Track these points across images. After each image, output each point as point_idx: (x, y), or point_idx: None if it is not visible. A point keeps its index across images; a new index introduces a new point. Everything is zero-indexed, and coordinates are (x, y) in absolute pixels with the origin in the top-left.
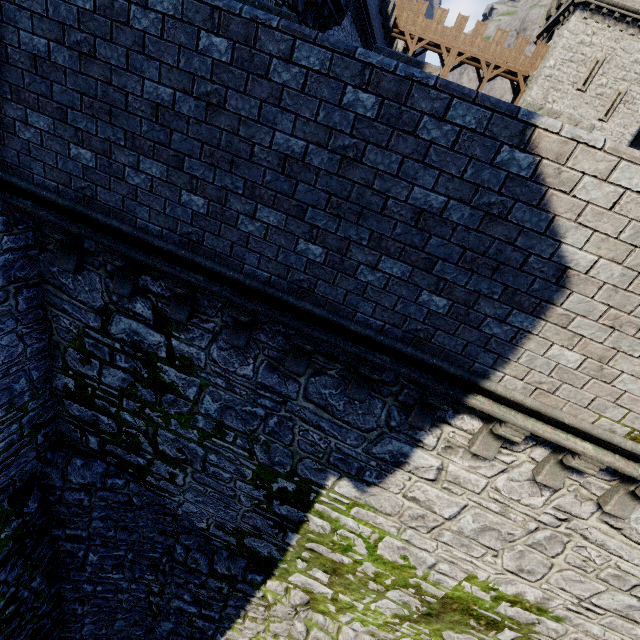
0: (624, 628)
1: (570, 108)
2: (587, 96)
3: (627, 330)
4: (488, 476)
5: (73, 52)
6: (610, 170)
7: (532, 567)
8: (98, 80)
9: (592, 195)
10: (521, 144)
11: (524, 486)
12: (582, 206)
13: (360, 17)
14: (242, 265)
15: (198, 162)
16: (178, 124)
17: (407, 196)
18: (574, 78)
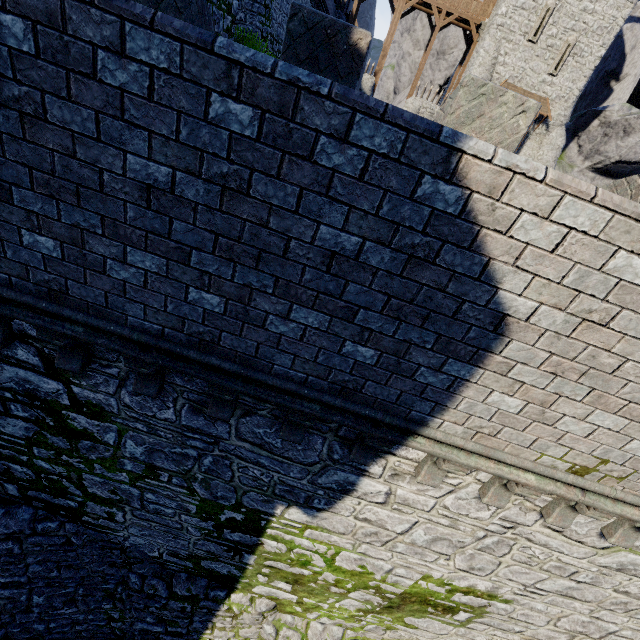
0: (564, 603)
1: (522, 61)
2: (538, 48)
3: (570, 376)
4: (436, 497)
5: None
6: (552, 206)
7: (482, 565)
8: None
9: (532, 235)
10: (446, 174)
11: (471, 503)
12: (521, 248)
13: None
14: (125, 317)
15: (31, 193)
16: None
17: (313, 236)
18: (525, 28)
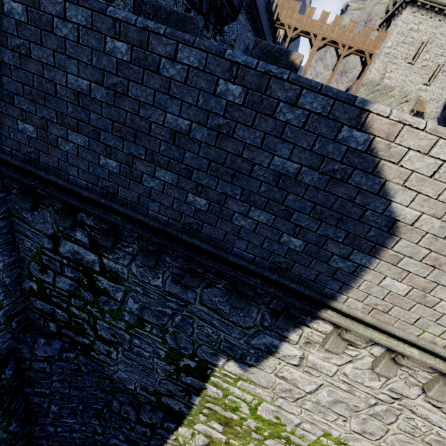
0: None
1: (403, 76)
2: (415, 67)
3: (445, 269)
4: (338, 364)
5: (15, 53)
6: (431, 146)
7: (373, 430)
8: (34, 74)
9: (416, 165)
10: (358, 125)
11: (366, 373)
12: (408, 174)
13: (252, 14)
14: (147, 211)
15: (110, 135)
16: (94, 107)
17: (269, 163)
18: (406, 55)
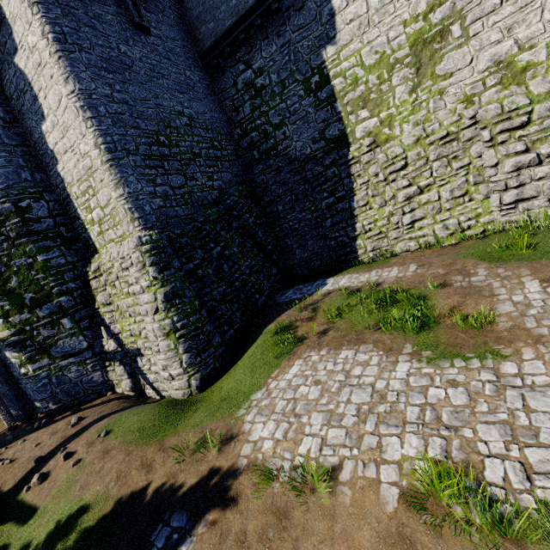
0: None
1: None
2: None
3: None
4: None
5: (202, 6)
6: None
7: None
8: (208, 5)
9: None
10: None
11: None
12: None
13: None
14: (249, 4)
15: None
16: None
17: None
18: None
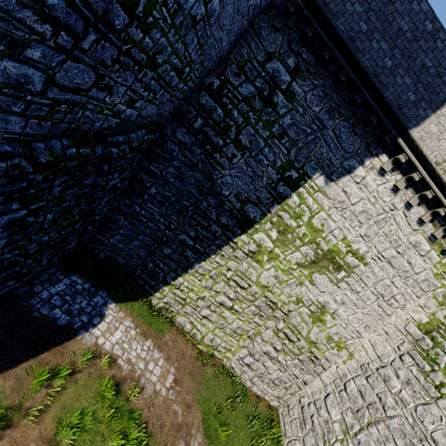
0: (386, 269)
1: None
2: None
3: None
4: (378, 184)
5: None
6: None
7: (370, 234)
8: None
9: None
10: None
11: (387, 191)
12: None
13: None
14: (362, 57)
15: (374, 15)
16: (377, 0)
17: (423, 59)
18: None
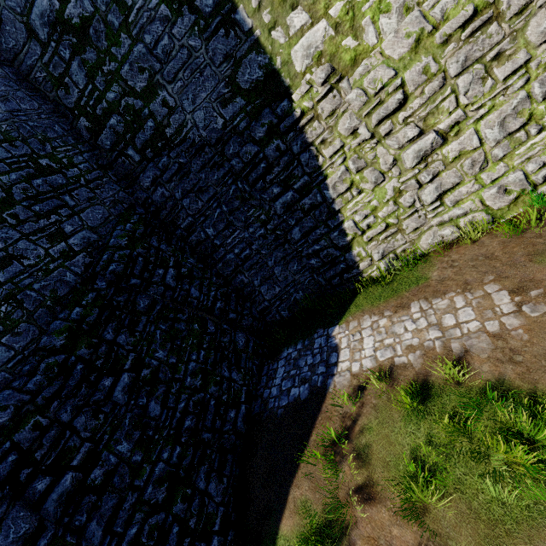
0: None
1: None
2: None
3: None
4: None
5: None
6: None
7: None
8: None
9: None
10: None
11: None
12: None
13: None
14: None
15: None
16: None
17: None
18: None
